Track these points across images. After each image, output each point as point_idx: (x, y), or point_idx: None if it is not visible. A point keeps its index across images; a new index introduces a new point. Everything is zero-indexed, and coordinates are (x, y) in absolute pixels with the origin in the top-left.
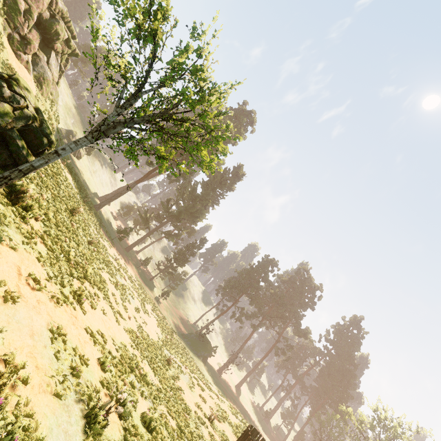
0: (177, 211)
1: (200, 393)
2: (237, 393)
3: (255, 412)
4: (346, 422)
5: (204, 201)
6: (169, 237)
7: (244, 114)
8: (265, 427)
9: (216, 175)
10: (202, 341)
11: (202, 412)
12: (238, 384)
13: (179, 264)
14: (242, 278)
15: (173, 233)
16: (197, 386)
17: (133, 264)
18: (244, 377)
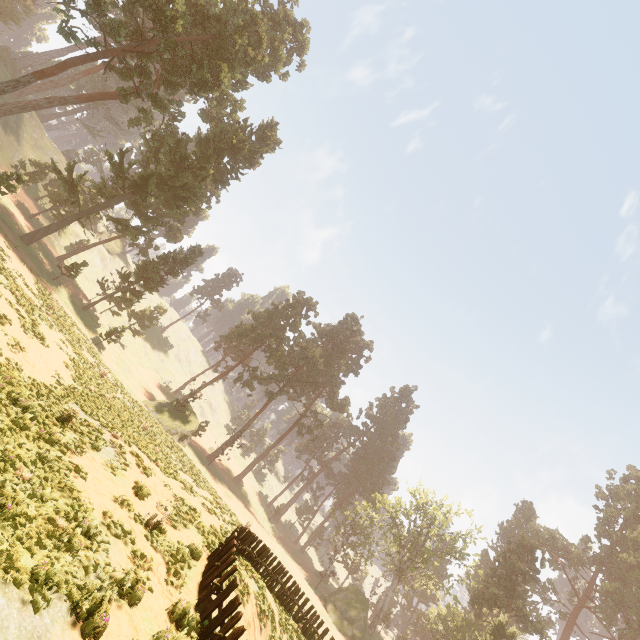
0: (140, 175)
1: (138, 480)
2: (236, 487)
3: (262, 510)
4: (379, 511)
5: (199, 171)
6: (126, 231)
7: (289, 23)
8: (273, 527)
9: (227, 127)
10: (181, 412)
11: (132, 513)
12: (238, 475)
13: (145, 285)
14: (258, 323)
15: (135, 226)
16: (136, 467)
17: (40, 269)
18: (250, 466)
